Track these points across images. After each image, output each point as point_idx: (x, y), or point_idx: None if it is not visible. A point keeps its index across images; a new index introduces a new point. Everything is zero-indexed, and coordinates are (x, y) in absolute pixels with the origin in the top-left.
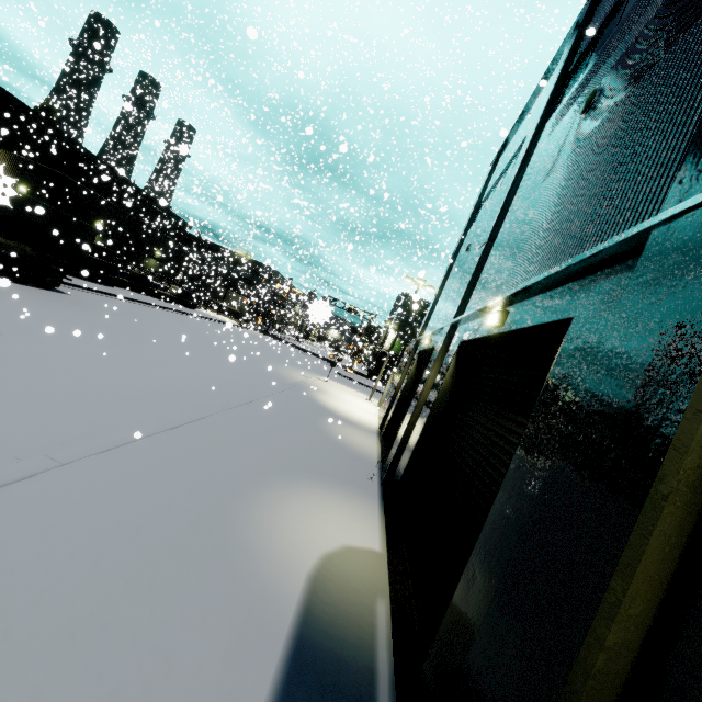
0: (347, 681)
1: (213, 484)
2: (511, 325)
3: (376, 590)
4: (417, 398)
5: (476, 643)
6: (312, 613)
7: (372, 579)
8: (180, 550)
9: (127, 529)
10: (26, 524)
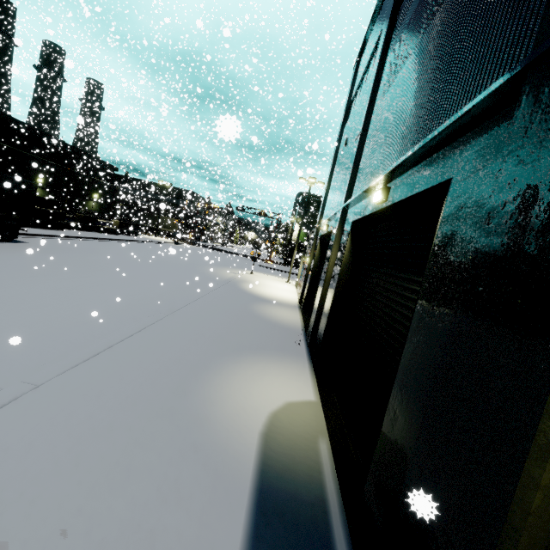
0: (304, 514)
1: (170, 375)
2: (394, 198)
3: (317, 433)
4: (324, 275)
5: (408, 478)
6: (267, 464)
7: (312, 425)
8: (150, 436)
9: (102, 429)
10: (11, 445)
